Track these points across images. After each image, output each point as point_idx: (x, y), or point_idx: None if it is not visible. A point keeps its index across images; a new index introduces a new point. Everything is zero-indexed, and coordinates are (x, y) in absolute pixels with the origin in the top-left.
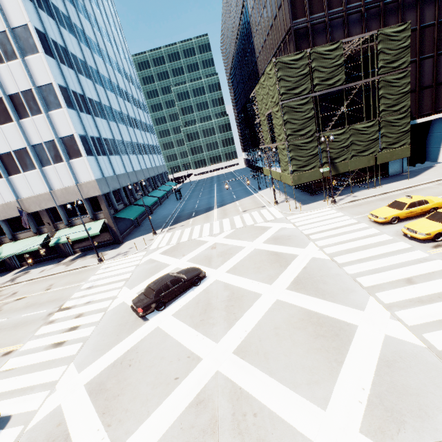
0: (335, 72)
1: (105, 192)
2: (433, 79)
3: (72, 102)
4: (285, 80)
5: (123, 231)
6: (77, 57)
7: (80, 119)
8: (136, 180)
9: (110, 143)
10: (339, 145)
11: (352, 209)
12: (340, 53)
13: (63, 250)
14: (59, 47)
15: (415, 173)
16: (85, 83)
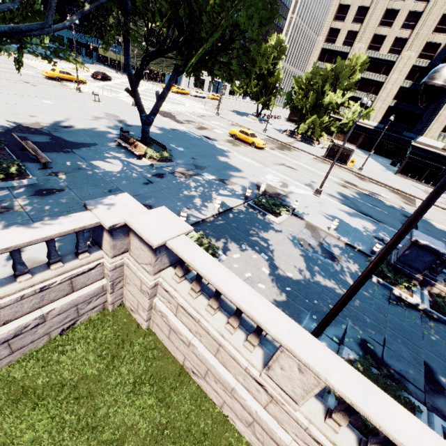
0: None
1: None
2: None
3: None
4: None
5: None
6: None
7: None
8: None
9: None
10: None
11: (154, 85)
12: None
13: None
14: None
15: None
16: None
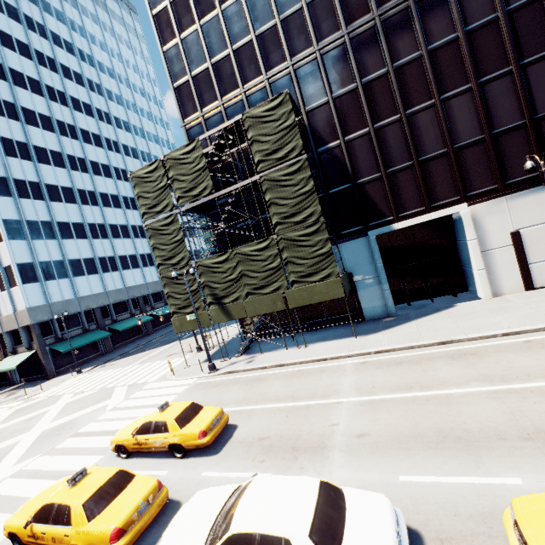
0: (199, 178)
1: (41, 320)
2: (410, 153)
3: (25, 232)
4: (144, 197)
5: (70, 362)
6: (59, 186)
7: (31, 247)
8: (125, 298)
9: (85, 262)
10: (225, 277)
11: (195, 392)
12: (200, 153)
13: (11, 378)
14: (27, 184)
15: (395, 322)
16: (62, 208)
